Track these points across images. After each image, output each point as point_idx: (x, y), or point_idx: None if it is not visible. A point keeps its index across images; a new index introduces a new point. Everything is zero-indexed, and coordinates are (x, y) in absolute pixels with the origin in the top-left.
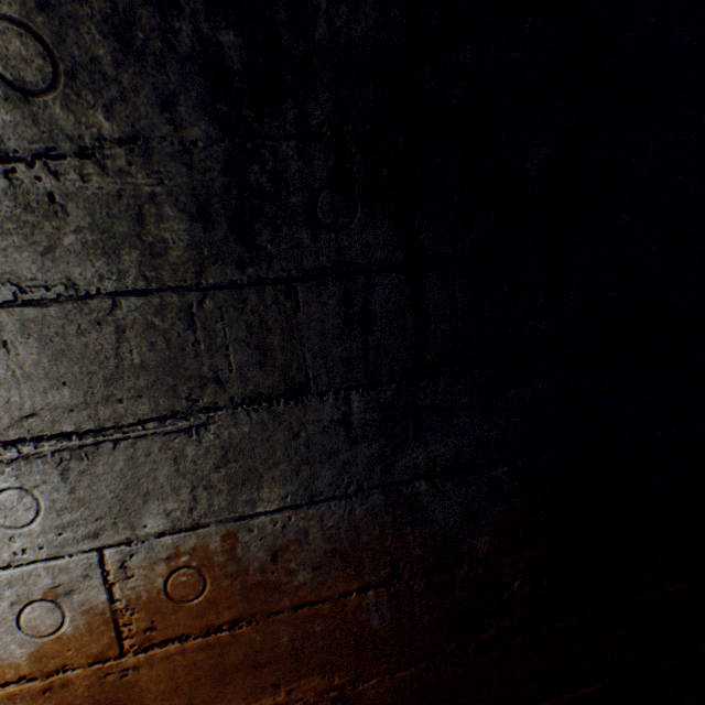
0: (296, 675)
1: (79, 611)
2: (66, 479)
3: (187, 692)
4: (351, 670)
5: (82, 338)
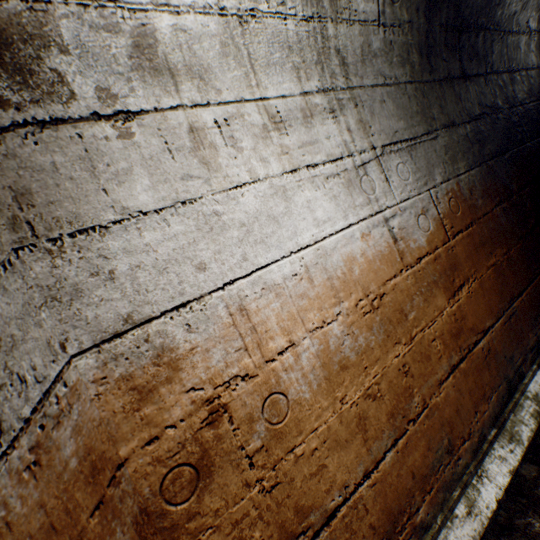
0: (493, 249)
1: (432, 220)
2: (411, 159)
3: (470, 258)
4: (505, 245)
5: (400, 101)
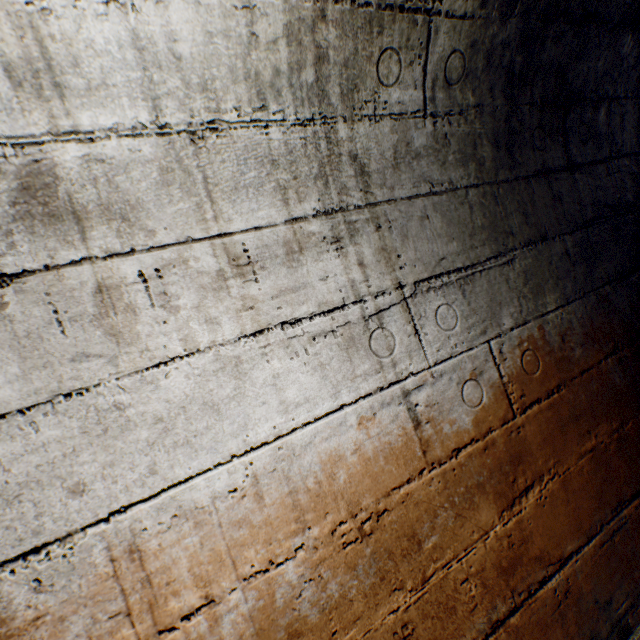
0: (594, 424)
1: (487, 387)
2: (464, 297)
3: (549, 442)
4: (617, 417)
5: (456, 213)
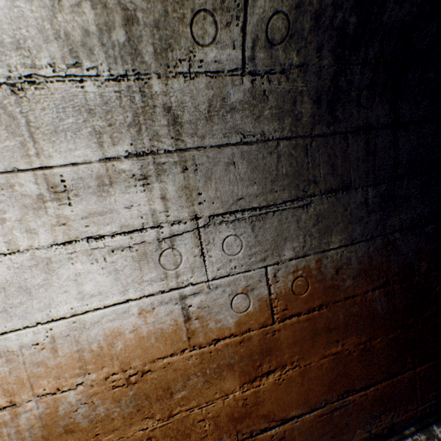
0: (345, 336)
1: (256, 300)
2: (253, 231)
3: (299, 344)
4: (368, 333)
5: (263, 161)
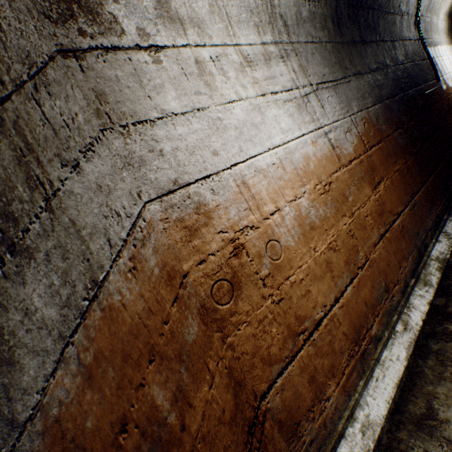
0: (396, 160)
1: (354, 136)
2: (336, 95)
3: (382, 165)
4: (404, 158)
5: (324, 54)
